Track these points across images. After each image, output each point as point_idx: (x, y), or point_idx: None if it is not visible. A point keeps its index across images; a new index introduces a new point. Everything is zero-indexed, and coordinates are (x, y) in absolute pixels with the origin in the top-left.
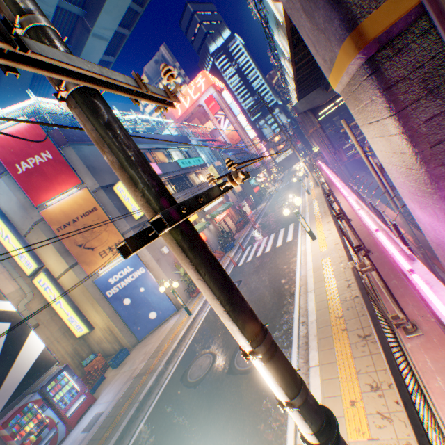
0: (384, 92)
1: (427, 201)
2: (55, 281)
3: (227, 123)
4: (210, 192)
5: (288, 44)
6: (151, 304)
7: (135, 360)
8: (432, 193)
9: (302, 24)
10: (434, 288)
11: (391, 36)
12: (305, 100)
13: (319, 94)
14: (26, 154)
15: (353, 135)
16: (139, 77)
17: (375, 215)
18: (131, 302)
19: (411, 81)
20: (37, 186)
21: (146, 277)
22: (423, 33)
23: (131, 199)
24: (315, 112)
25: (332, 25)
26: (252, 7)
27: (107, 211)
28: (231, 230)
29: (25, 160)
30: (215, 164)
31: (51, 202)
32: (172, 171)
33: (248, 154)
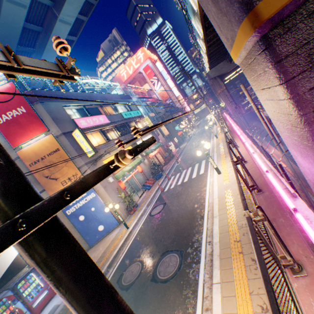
0: (275, 64)
1: (308, 153)
2: None
3: (159, 85)
4: (91, 176)
5: (201, 27)
6: (99, 220)
7: None
8: (313, 148)
9: (209, 9)
10: (313, 224)
11: (282, 17)
12: (215, 69)
13: (225, 65)
14: (6, 109)
15: (249, 96)
16: (10, 49)
17: (265, 155)
18: (85, 218)
19: (298, 55)
20: (14, 133)
21: (96, 200)
22: (310, 13)
23: (85, 142)
24: (222, 77)
25: (232, 8)
26: (176, 0)
27: (67, 151)
28: (161, 163)
29: (5, 113)
30: (150, 115)
31: (25, 145)
32: (118, 120)
33: (174, 107)
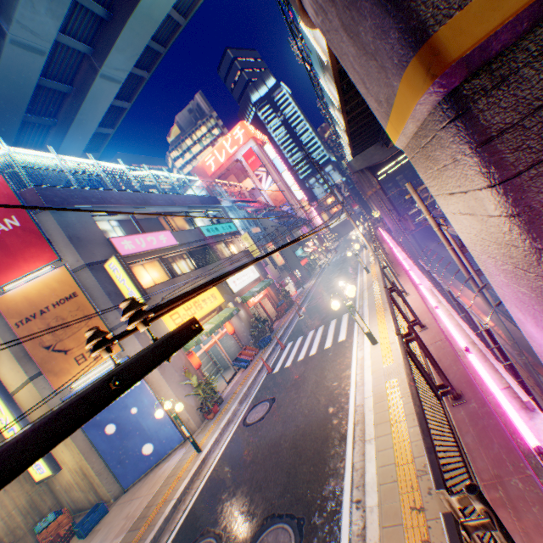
0: (478, 147)
1: None
2: (8, 398)
3: (270, 181)
4: None
5: (336, 89)
6: (146, 432)
7: (111, 528)
8: None
9: (345, 51)
10: None
11: (489, 55)
12: (361, 156)
13: (378, 150)
14: None
15: (423, 203)
16: None
17: (455, 306)
18: (117, 429)
19: (526, 130)
20: None
21: (141, 392)
22: None
23: (128, 280)
24: (374, 170)
25: (387, 40)
26: (296, 50)
27: (92, 298)
28: (270, 316)
29: None
30: (252, 230)
31: (12, 286)
32: (193, 241)
33: (295, 217)
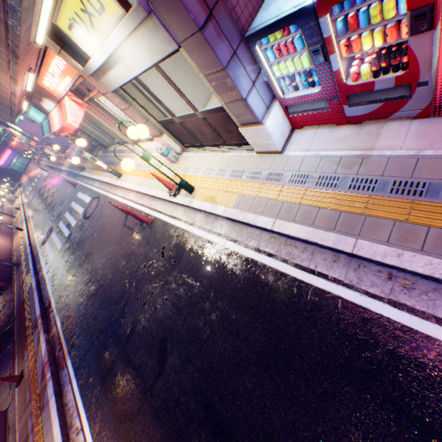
0: None
1: None
2: None
3: None
4: None
5: None
6: None
7: None
8: None
9: None
10: None
11: None
12: None
13: None
14: None
15: None
16: None
17: None
18: None
19: None
20: None
21: None
22: None
23: None
24: None
25: None
26: None
27: None
28: None
29: None
30: None
31: None
32: None
33: None
